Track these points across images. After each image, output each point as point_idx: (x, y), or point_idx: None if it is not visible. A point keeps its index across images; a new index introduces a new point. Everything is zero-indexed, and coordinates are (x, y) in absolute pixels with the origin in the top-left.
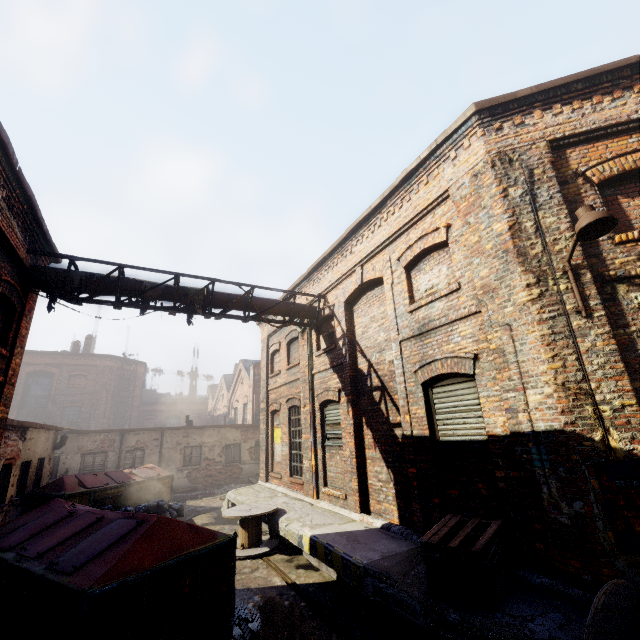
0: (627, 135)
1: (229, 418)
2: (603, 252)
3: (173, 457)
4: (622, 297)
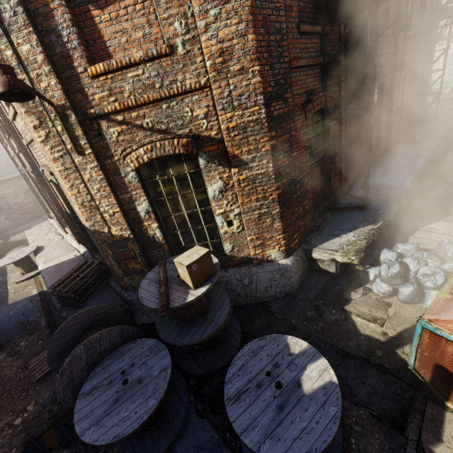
0: None
1: None
2: (85, 87)
3: None
4: (106, 133)
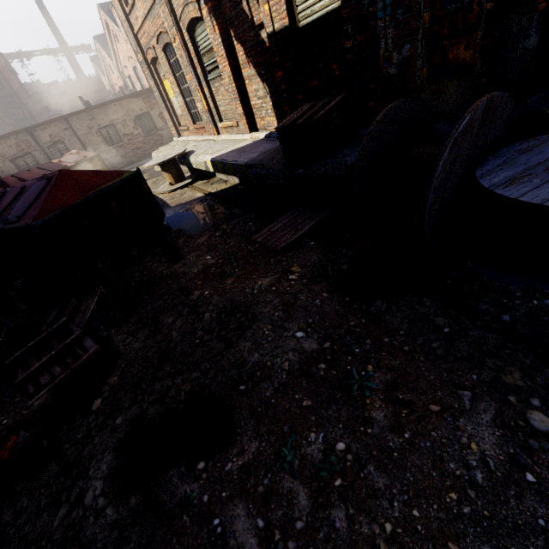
0: None
1: (129, 91)
2: None
3: (94, 141)
4: None
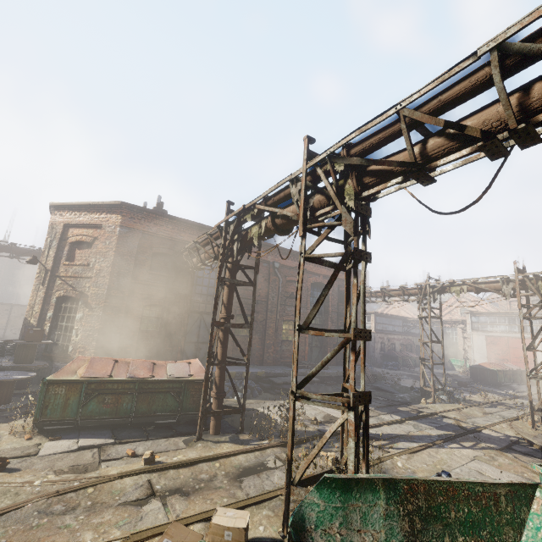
0: (85, 228)
1: None
2: (60, 267)
3: (18, 322)
4: (57, 282)
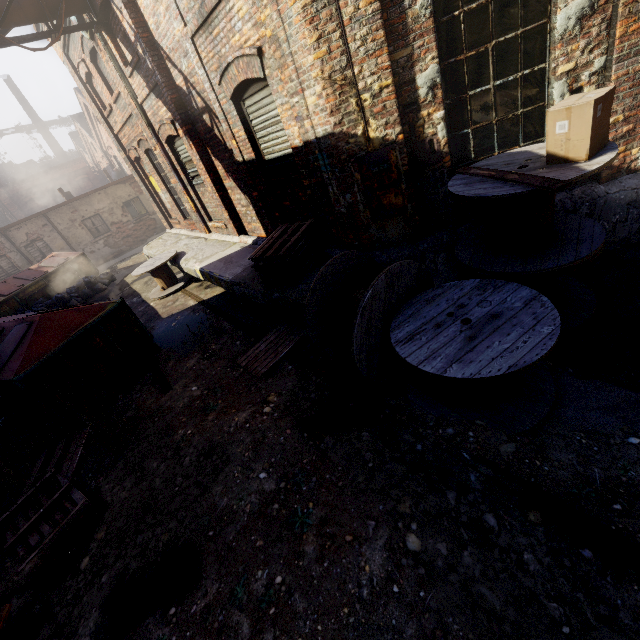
0: None
1: (115, 171)
2: None
3: (78, 235)
4: None
